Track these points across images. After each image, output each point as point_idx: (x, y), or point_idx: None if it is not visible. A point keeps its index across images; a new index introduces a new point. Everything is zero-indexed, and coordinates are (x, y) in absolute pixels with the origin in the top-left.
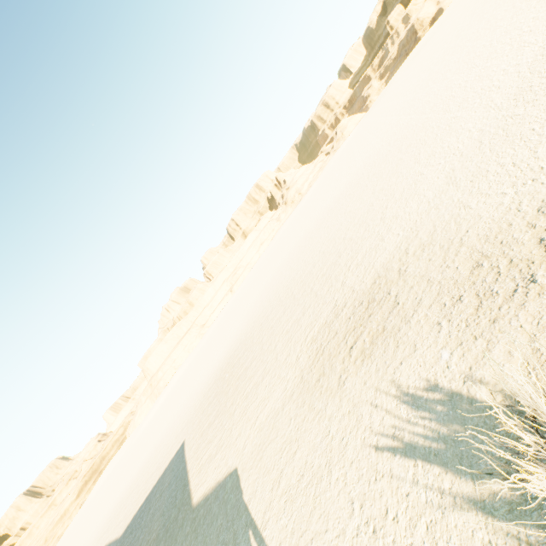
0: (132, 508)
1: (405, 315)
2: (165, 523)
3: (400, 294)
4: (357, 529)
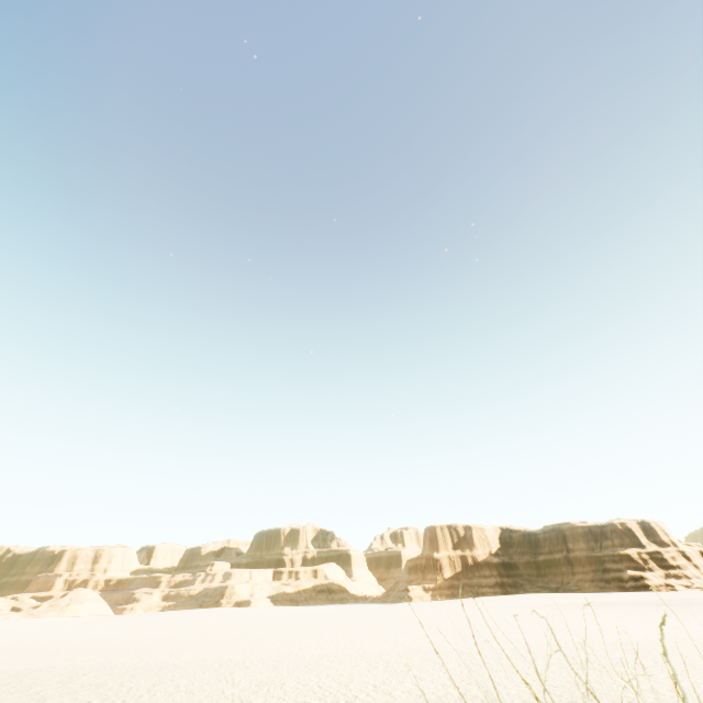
0: None
1: None
2: None
3: None
4: None
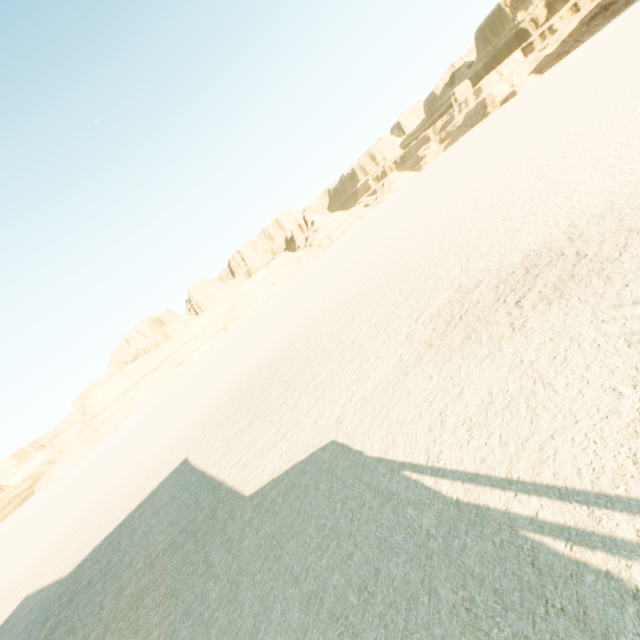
0: (85, 544)
1: (606, 258)
2: (183, 529)
3: (584, 250)
4: (639, 402)
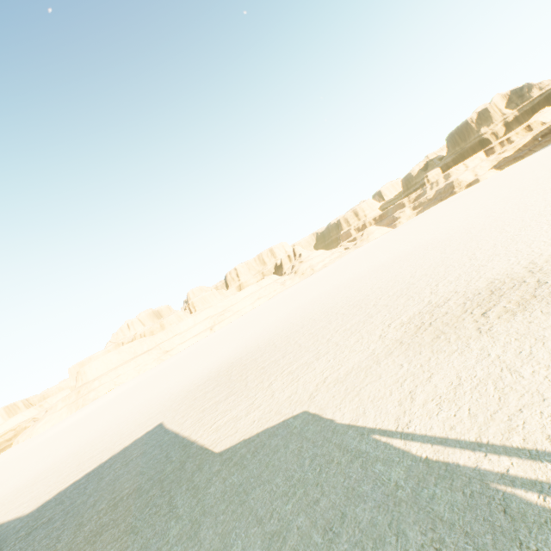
0: (52, 488)
1: None
2: (151, 477)
3: (544, 279)
4: None
